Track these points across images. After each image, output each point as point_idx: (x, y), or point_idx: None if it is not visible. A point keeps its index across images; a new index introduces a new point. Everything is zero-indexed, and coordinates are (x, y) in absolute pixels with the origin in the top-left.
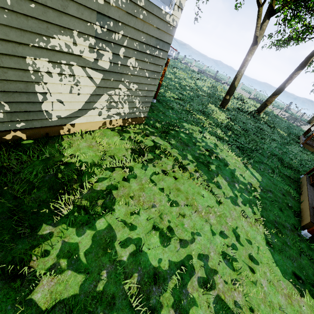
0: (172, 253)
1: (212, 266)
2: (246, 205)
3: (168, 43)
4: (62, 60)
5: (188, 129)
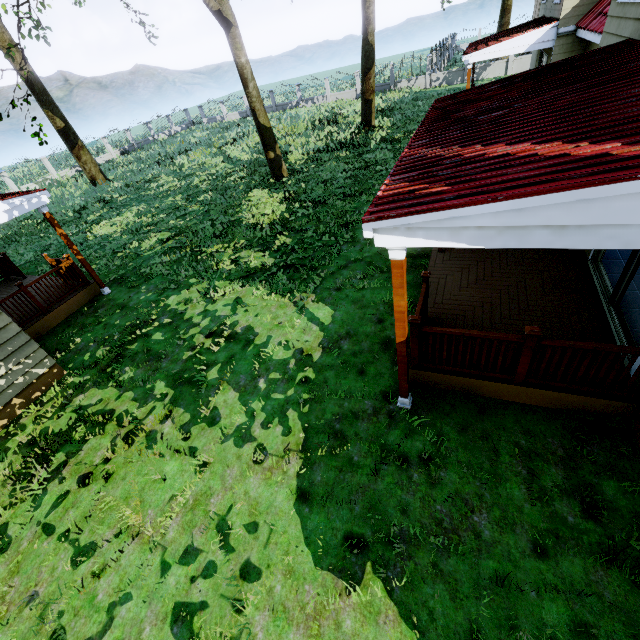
0: None
1: None
2: (272, 425)
3: None
4: None
5: (175, 309)
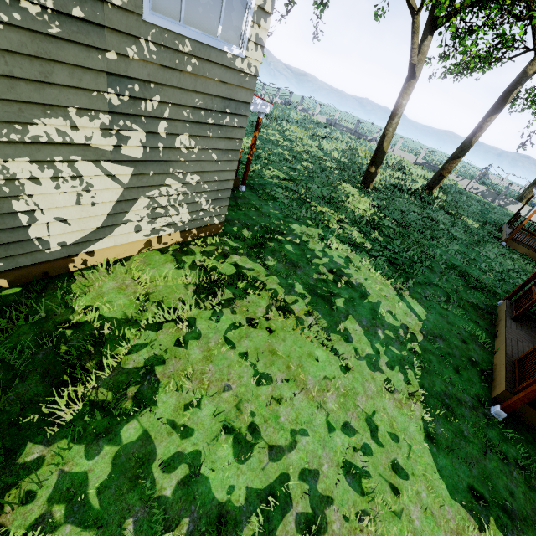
0: (254, 474)
1: (324, 490)
2: (394, 369)
3: (245, 102)
4: (55, 155)
5: (300, 236)
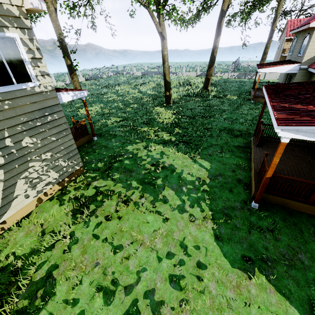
0: (117, 308)
1: (159, 298)
2: (194, 207)
3: (55, 104)
4: None
5: (132, 152)
